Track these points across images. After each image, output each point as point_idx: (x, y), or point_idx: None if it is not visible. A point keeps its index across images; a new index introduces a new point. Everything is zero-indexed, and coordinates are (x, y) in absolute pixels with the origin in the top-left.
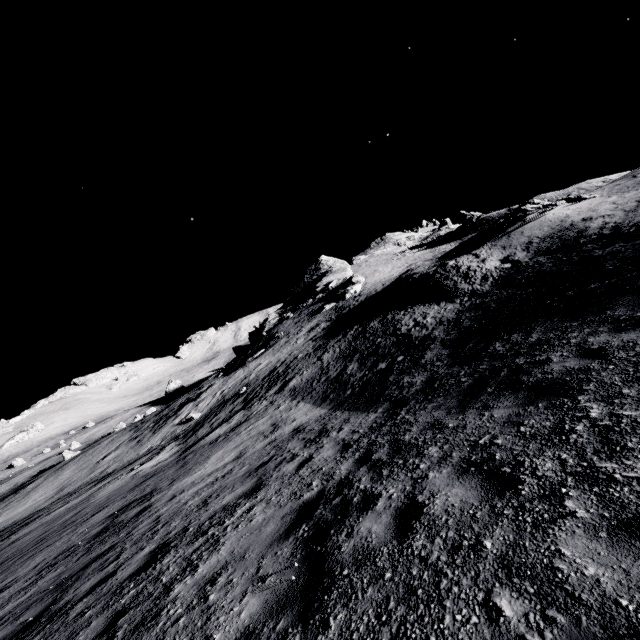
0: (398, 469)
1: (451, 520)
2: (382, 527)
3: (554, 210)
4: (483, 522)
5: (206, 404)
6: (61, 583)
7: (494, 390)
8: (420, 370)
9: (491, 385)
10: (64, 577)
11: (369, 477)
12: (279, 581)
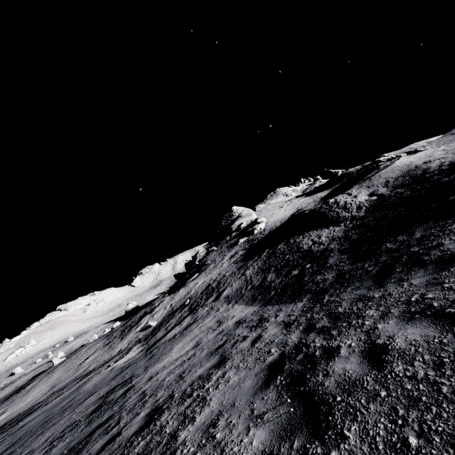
0: (345, 328)
1: (420, 349)
2: (355, 365)
3: (399, 160)
4: (453, 344)
5: (159, 315)
6: (73, 448)
7: (402, 269)
8: (328, 270)
9: (398, 267)
10: (74, 443)
11: (321, 338)
12: (276, 415)
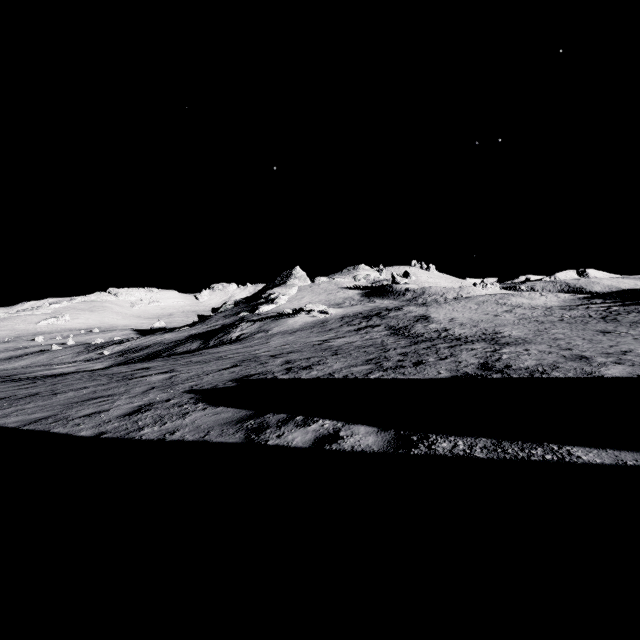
0: None
1: None
2: None
3: (304, 316)
4: None
5: (118, 349)
6: None
7: None
8: None
9: None
10: None
11: None
12: None
